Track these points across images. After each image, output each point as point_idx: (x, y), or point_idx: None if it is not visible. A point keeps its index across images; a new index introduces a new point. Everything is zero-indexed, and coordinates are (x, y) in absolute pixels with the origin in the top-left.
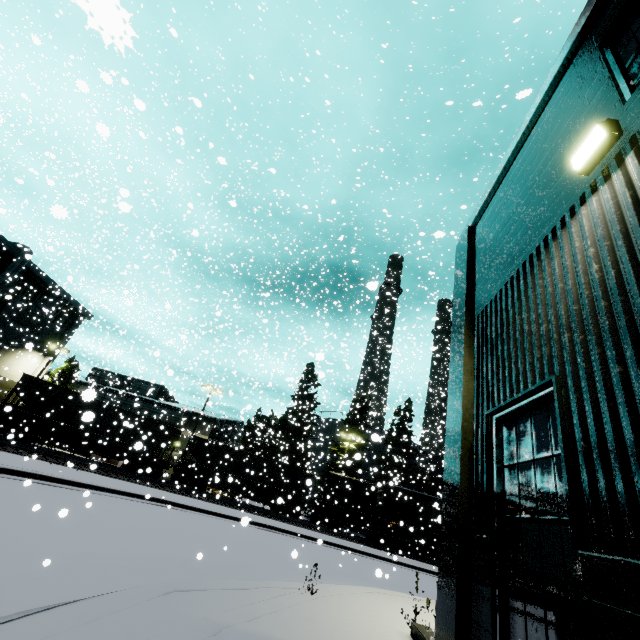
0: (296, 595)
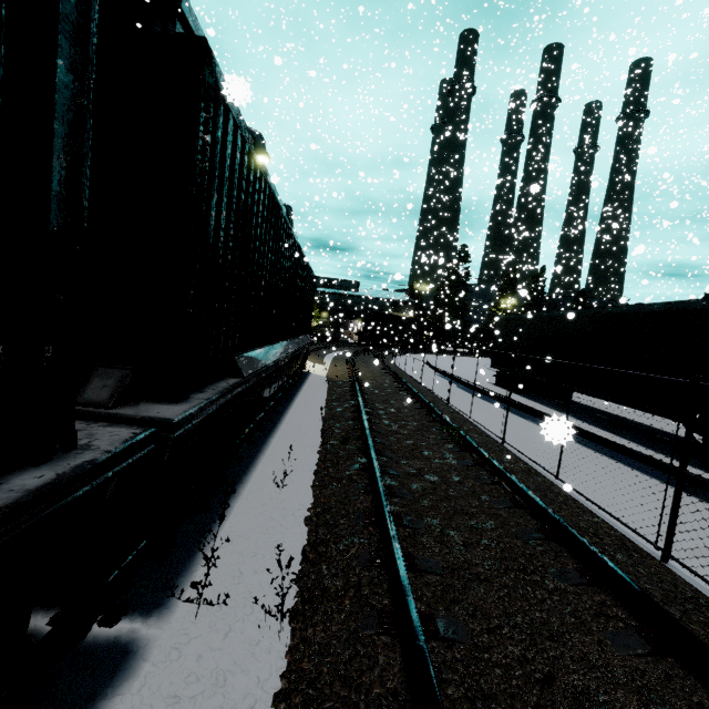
0: None
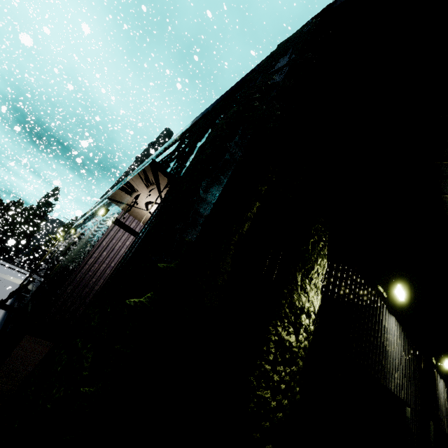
0: (1, 274)
